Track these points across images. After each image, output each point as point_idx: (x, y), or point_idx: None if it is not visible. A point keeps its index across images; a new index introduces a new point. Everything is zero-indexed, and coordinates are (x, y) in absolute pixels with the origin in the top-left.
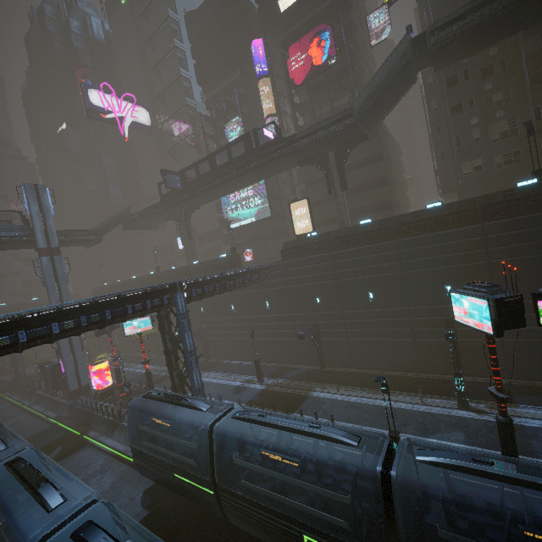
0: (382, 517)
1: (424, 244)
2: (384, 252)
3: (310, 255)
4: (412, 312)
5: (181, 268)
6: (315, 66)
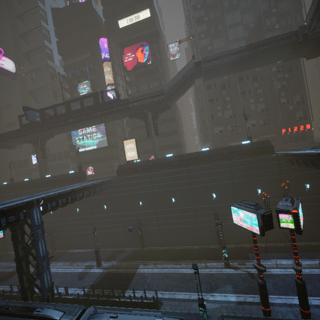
0: None
1: (202, 170)
2: (181, 174)
3: (136, 174)
4: (196, 209)
5: (35, 180)
6: (139, 62)
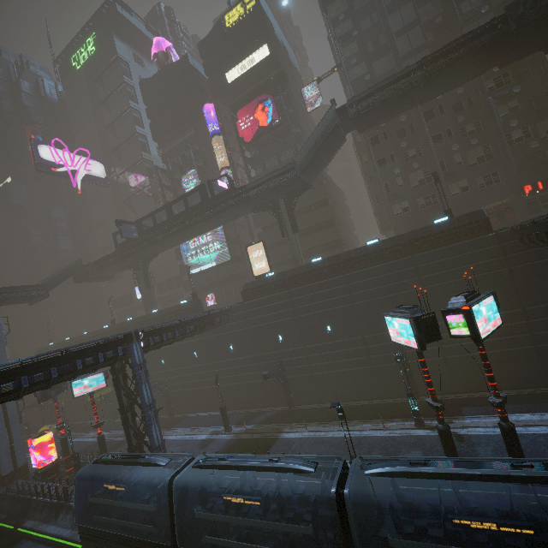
0: (341, 540)
1: (368, 276)
2: (336, 286)
3: (269, 294)
4: (367, 340)
5: (139, 318)
6: (261, 127)
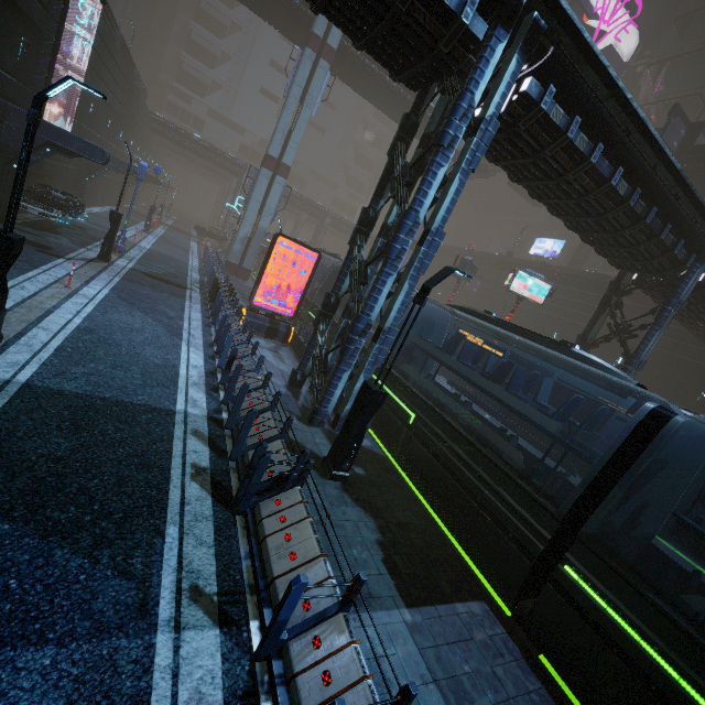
0: None
1: None
2: None
3: None
4: None
5: (561, 267)
6: None
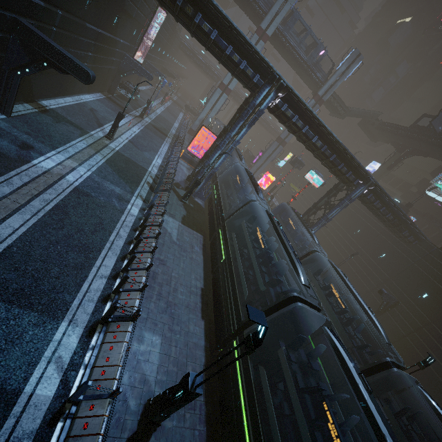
0: (361, 368)
1: None
2: None
3: None
4: None
5: None
6: None
